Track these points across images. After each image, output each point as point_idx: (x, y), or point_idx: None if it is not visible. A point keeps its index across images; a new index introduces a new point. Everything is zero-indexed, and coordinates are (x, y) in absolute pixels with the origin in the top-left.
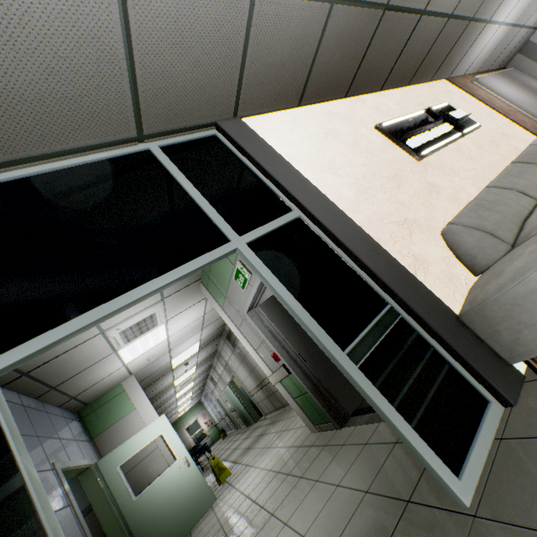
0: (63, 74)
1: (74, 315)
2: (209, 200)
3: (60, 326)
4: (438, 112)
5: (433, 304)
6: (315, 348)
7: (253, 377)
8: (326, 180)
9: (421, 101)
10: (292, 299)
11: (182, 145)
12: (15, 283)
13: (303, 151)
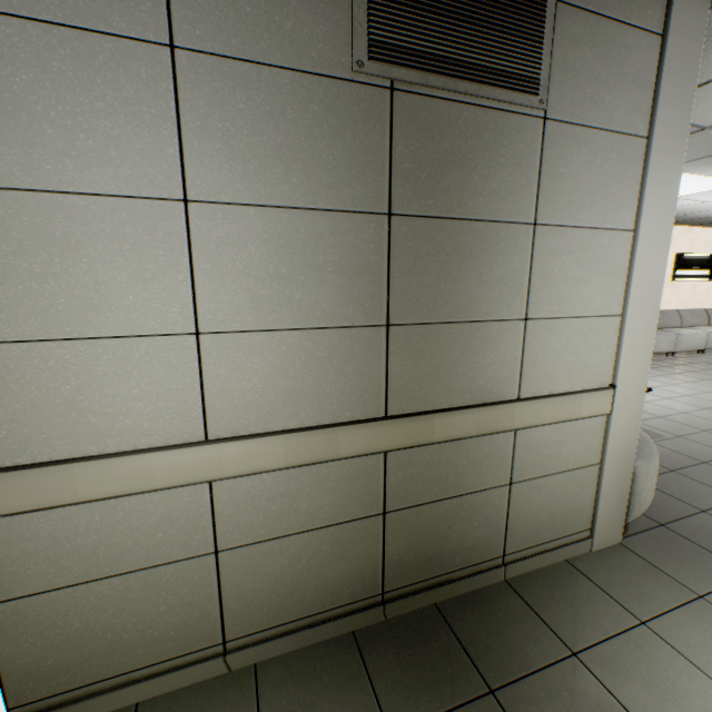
0: None
1: None
2: None
3: None
4: None
5: None
6: None
7: None
8: None
9: None
10: None
11: None
12: None
13: None
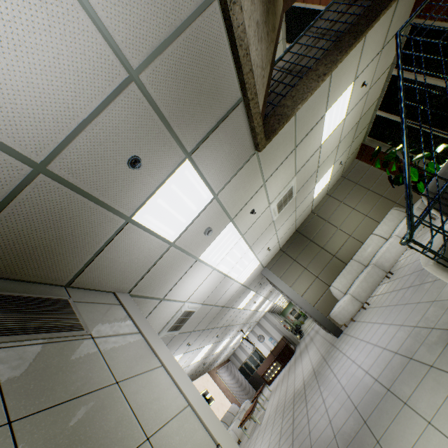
0: None
1: None
2: None
3: None
4: (203, 395)
5: None
6: None
7: None
8: None
9: (199, 387)
10: None
11: None
12: None
13: None
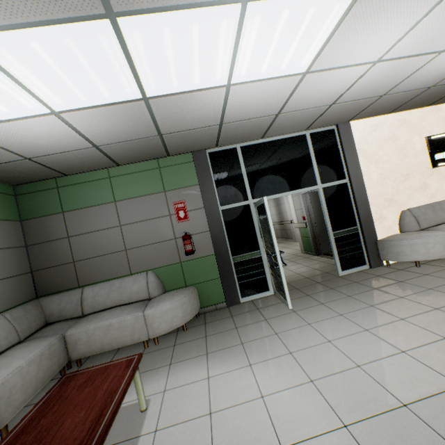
0: (297, 122)
1: (272, 194)
2: (317, 165)
3: (270, 196)
4: None
5: (372, 233)
6: (323, 223)
7: (278, 217)
8: (369, 169)
9: None
10: (326, 212)
11: (318, 133)
12: (262, 180)
13: (369, 149)
